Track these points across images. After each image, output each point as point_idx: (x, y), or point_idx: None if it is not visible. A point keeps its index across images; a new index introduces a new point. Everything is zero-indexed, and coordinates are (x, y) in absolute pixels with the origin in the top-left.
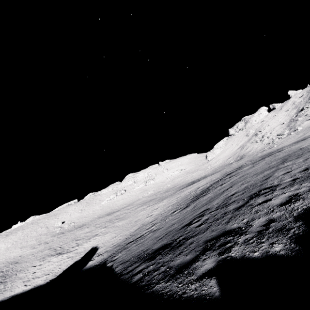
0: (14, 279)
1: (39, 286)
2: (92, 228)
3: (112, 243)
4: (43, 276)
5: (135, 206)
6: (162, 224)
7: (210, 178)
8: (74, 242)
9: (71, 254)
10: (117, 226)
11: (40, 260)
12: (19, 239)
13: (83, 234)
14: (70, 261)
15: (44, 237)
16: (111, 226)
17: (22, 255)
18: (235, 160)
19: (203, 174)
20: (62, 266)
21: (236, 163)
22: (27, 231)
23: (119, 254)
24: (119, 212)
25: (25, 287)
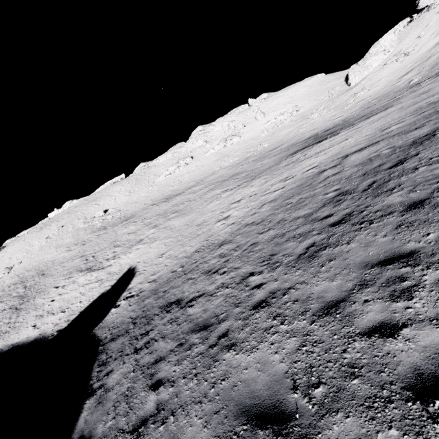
0: (29, 308)
1: (43, 339)
2: (138, 226)
3: (153, 272)
4: (58, 313)
5: (206, 186)
6: (239, 293)
7: (374, 126)
8: (111, 250)
9: (102, 274)
10: (171, 228)
11: (65, 277)
12: (53, 235)
13: (124, 236)
14: (96, 291)
15: (83, 233)
16: (163, 226)
17: (54, 259)
18: (425, 75)
19: (337, 117)
20: (84, 298)
21: (436, 81)
22: (62, 224)
23: (125, 364)
24: (181, 197)
25: (32, 331)
